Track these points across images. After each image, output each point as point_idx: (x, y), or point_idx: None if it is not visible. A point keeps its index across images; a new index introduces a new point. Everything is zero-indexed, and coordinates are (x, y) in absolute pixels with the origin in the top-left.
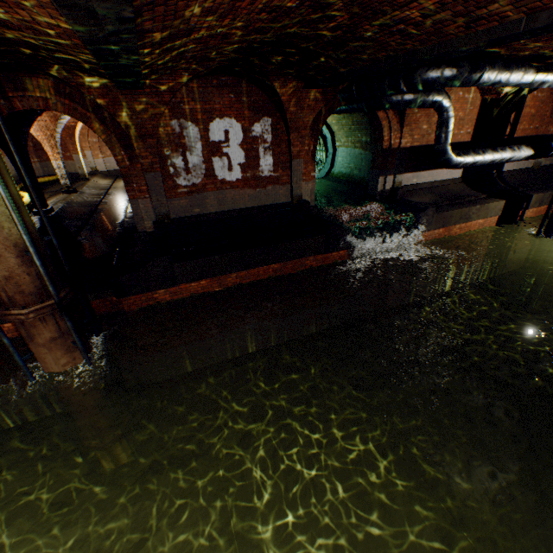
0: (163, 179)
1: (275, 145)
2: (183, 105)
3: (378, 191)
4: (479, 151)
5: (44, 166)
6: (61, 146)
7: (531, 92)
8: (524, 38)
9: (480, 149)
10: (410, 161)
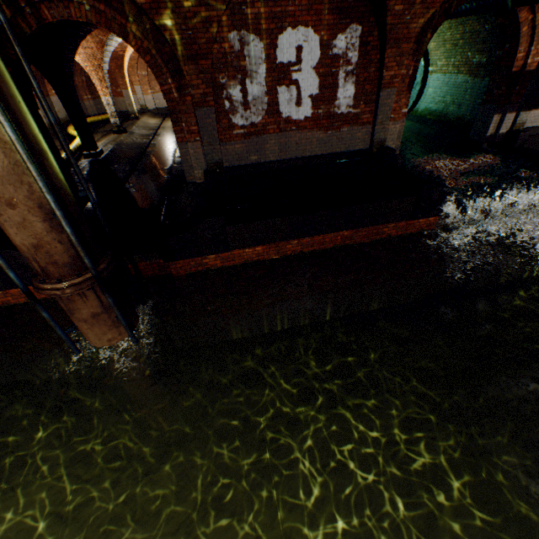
0: (216, 116)
1: (360, 68)
2: (246, 8)
3: (486, 135)
4: None
5: (97, 103)
6: (112, 81)
7: None
8: None
9: None
10: None
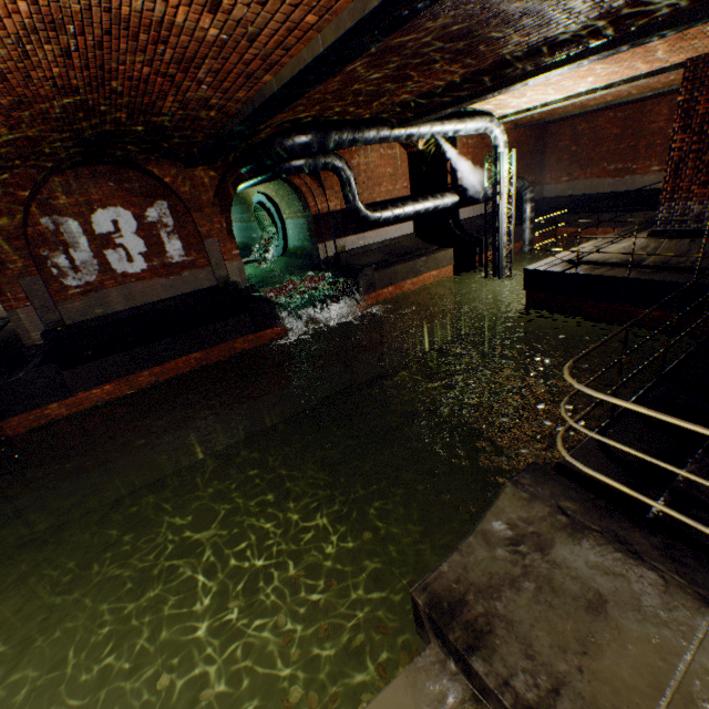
0: (47, 282)
1: (180, 228)
2: (53, 201)
3: (322, 259)
4: (399, 204)
5: None
6: None
7: (451, 141)
8: (267, 118)
9: (400, 203)
10: (349, 223)
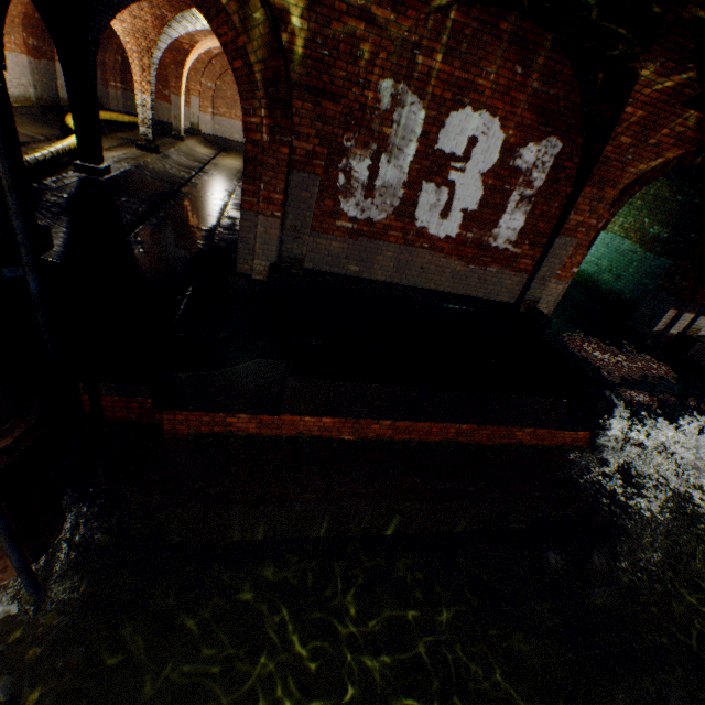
0: (319, 191)
1: (541, 197)
2: (419, 54)
3: (653, 330)
4: None
5: (128, 98)
6: (161, 77)
7: None
8: None
9: None
10: None
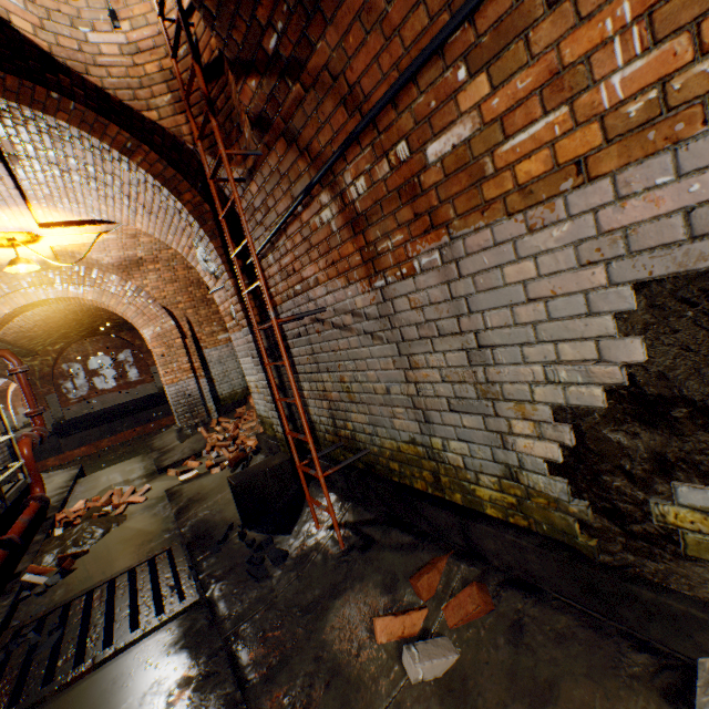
0: (60, 397)
1: (137, 362)
2: (70, 356)
3: None
4: None
5: None
6: None
7: None
8: None
9: None
10: None
